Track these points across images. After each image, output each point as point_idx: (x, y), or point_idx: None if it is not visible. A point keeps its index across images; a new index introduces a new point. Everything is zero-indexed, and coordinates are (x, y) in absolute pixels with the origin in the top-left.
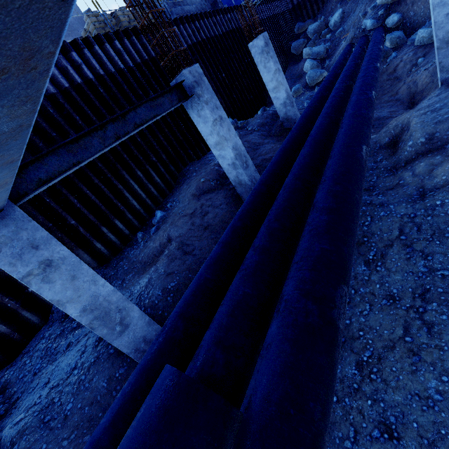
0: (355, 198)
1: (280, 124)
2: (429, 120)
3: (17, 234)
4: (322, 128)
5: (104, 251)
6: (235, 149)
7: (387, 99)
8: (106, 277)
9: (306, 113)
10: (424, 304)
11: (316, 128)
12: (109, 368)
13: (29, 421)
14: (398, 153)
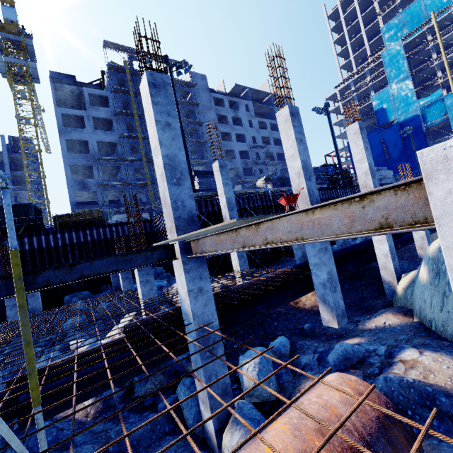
0: None
1: None
2: None
3: None
4: None
5: None
6: None
7: None
8: None
9: None
10: None
11: None
12: None
13: None
14: None
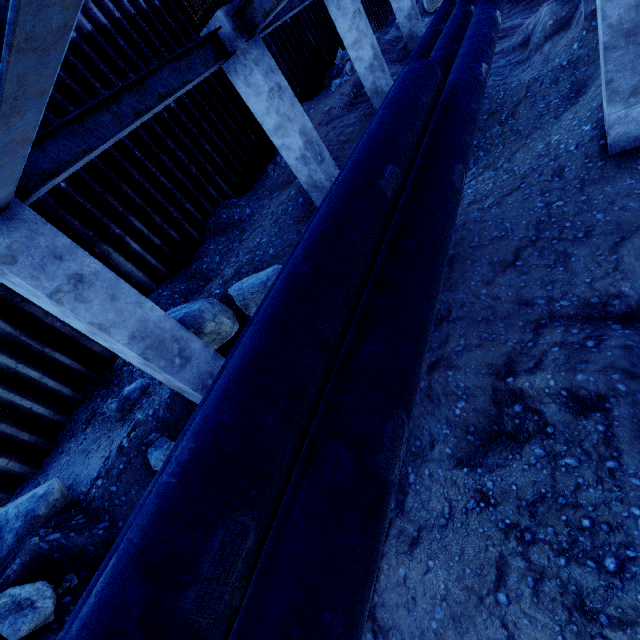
0: (491, 35)
1: (404, 47)
2: (558, 4)
3: (263, 58)
4: (458, 15)
5: (237, 185)
6: (373, 48)
7: (522, 8)
8: (249, 202)
9: (437, 16)
10: (540, 122)
11: (452, 17)
12: (294, 229)
13: (242, 263)
14: (530, 46)
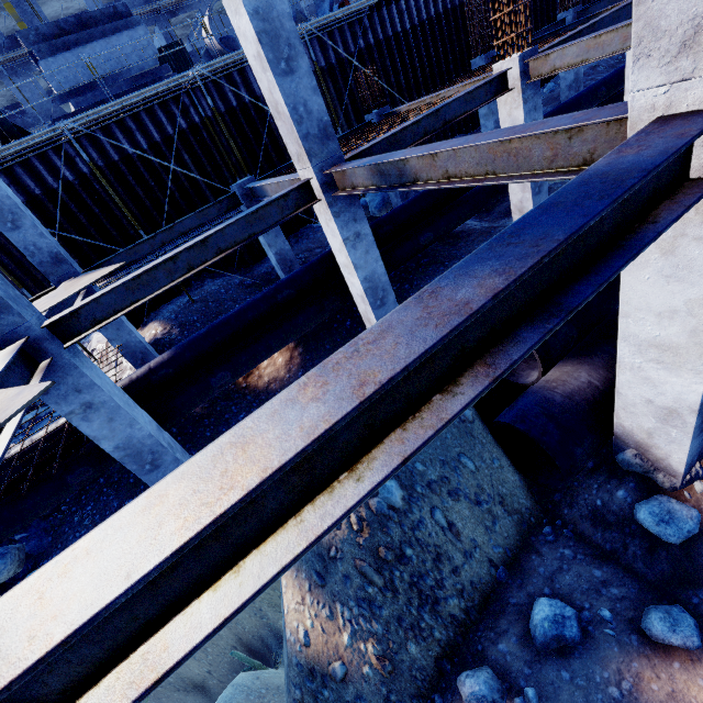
0: None
1: None
2: None
3: None
4: None
5: None
6: None
7: None
8: None
9: None
10: None
11: None
12: None
13: None
14: None
